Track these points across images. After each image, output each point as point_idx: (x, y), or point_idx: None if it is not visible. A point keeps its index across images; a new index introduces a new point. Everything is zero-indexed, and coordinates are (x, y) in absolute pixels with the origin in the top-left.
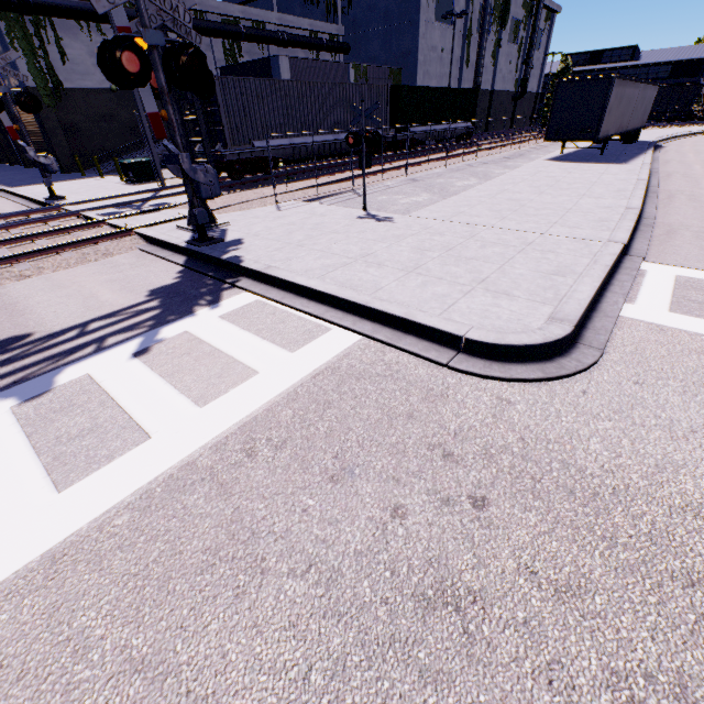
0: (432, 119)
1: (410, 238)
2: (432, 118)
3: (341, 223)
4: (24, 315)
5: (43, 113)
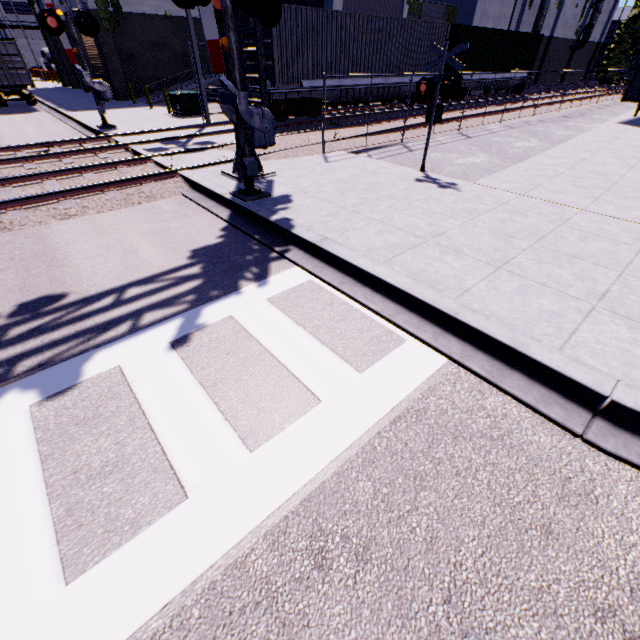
0: (488, 66)
1: (486, 215)
2: (488, 65)
3: (398, 186)
4: (62, 266)
5: (102, 38)
